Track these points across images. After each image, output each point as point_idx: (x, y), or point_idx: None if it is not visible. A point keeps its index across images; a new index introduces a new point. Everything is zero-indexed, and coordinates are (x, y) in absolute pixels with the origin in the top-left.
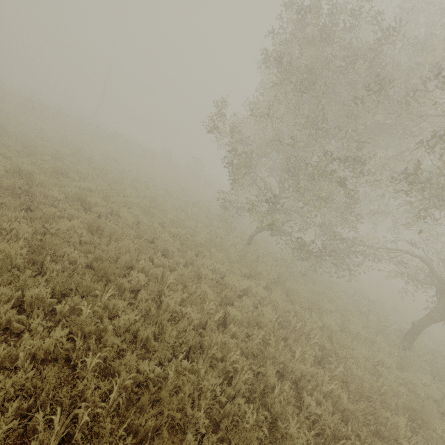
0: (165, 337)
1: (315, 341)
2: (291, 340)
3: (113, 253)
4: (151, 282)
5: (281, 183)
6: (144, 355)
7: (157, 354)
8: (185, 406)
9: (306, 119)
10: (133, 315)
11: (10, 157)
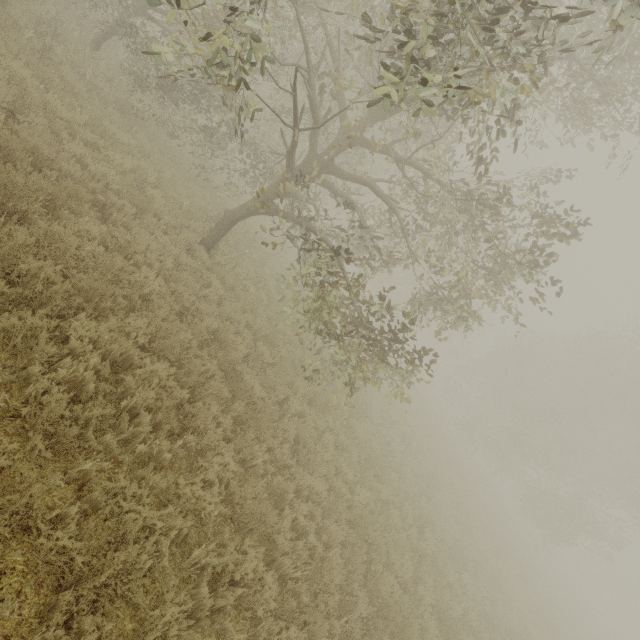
0: None
1: None
2: None
3: None
4: None
5: None
6: None
7: None
8: None
9: None
10: None
11: None
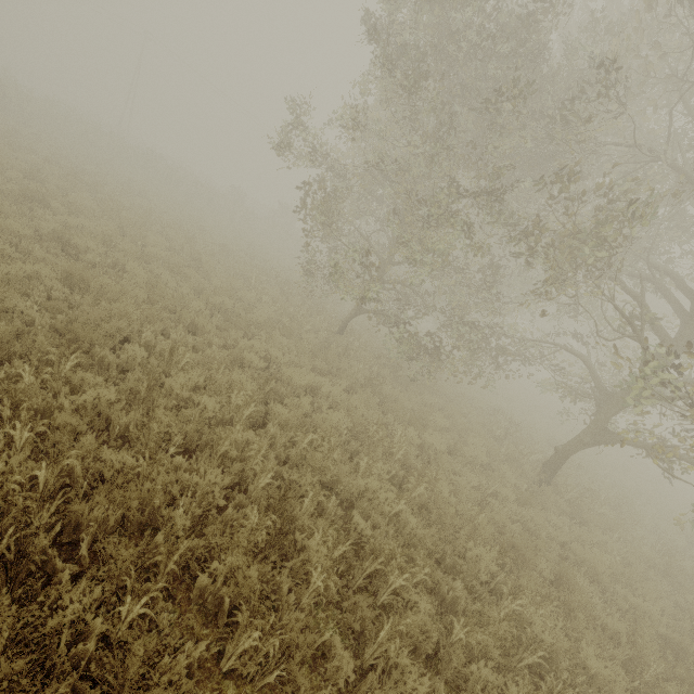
0: (151, 423)
1: (399, 458)
2: (363, 454)
3: (99, 316)
4: (152, 359)
5: (394, 241)
6: (122, 448)
7: (139, 447)
8: (155, 500)
9: (423, 134)
10: (105, 392)
11: None
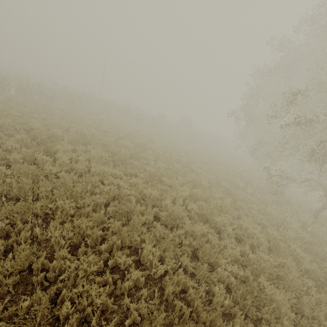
0: None
1: None
2: None
3: None
4: None
5: None
6: None
7: None
8: None
9: None
10: None
11: (115, 173)
